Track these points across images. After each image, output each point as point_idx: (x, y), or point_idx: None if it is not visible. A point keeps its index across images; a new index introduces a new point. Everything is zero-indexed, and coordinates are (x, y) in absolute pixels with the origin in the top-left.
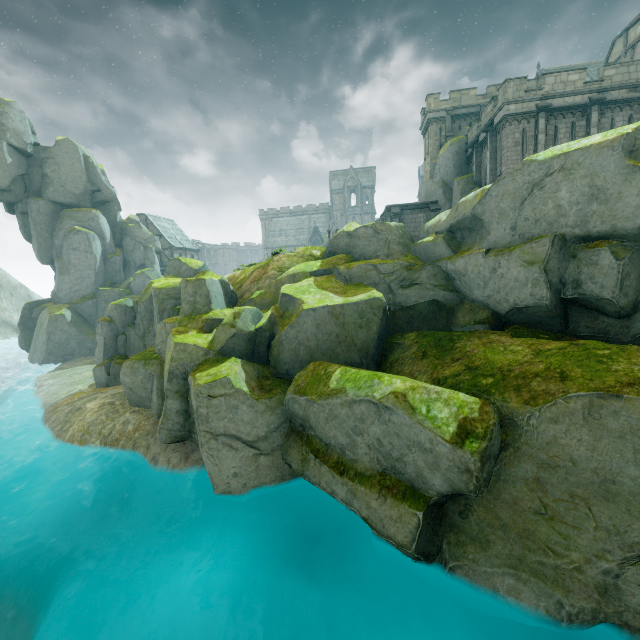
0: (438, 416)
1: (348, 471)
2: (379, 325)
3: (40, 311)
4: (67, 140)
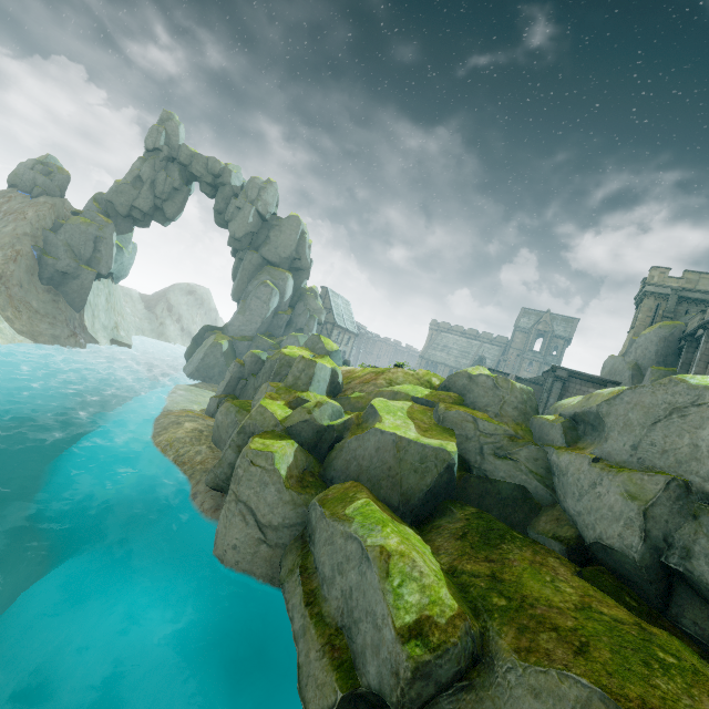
0: (405, 597)
1: (314, 605)
2: (435, 479)
3: (211, 335)
4: (296, 216)
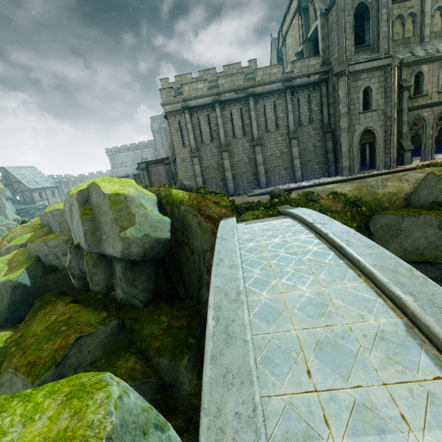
0: None
1: None
2: (9, 298)
3: None
4: None
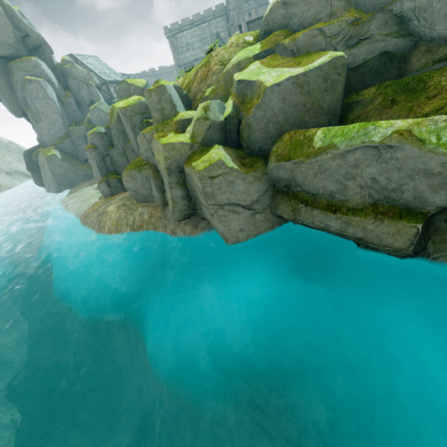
0: None
1: (340, 209)
2: (344, 84)
3: (36, 156)
4: None
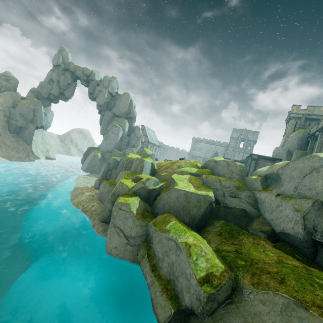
0: (199, 264)
1: (156, 271)
2: (205, 209)
3: (92, 151)
4: (127, 93)
